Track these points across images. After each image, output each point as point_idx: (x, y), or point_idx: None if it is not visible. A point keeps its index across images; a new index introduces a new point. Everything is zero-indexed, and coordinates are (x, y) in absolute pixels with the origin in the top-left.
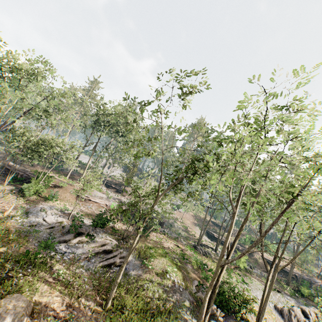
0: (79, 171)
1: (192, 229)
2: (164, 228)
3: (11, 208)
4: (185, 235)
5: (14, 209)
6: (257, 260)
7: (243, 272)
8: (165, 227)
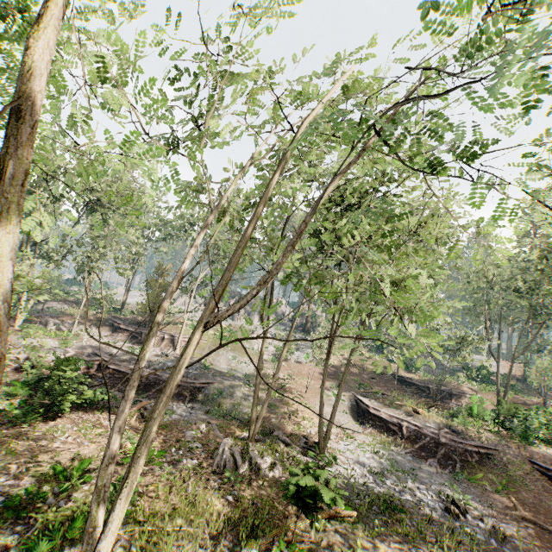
0: (66, 311)
1: (304, 398)
2: (192, 402)
3: None
4: (248, 414)
5: None
6: (510, 476)
7: (364, 536)
8: (200, 400)
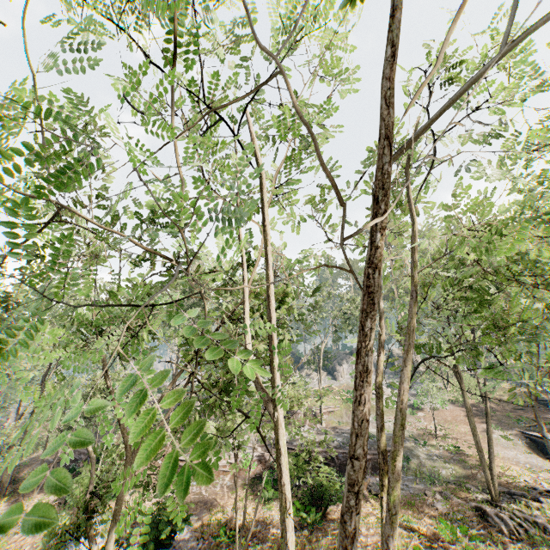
0: None
1: None
2: None
3: (22, 548)
4: (453, 474)
5: (36, 546)
6: None
7: None
8: None
